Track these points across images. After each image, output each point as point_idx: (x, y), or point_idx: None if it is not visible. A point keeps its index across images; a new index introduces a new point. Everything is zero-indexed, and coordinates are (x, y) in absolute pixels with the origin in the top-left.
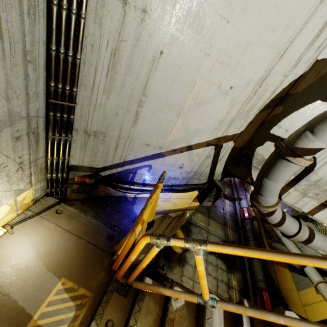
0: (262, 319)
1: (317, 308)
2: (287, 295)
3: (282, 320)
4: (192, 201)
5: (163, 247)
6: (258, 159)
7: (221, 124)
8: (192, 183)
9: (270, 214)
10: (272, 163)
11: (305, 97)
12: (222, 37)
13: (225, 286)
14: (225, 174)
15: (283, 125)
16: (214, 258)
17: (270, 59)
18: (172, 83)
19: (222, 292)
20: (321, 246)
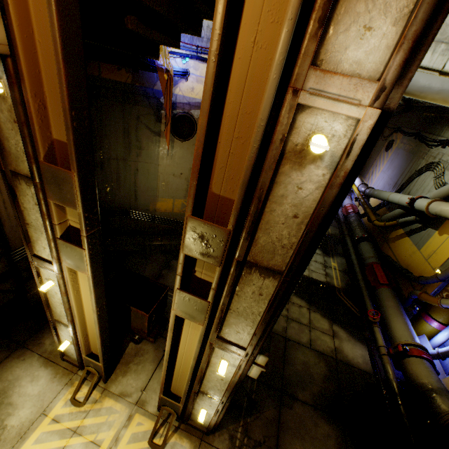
0: None
1: (441, 250)
2: (408, 263)
3: None
4: None
5: None
6: None
7: None
8: None
9: None
10: None
11: None
12: None
13: (319, 265)
14: None
15: None
16: None
17: None
18: None
19: (315, 269)
20: None
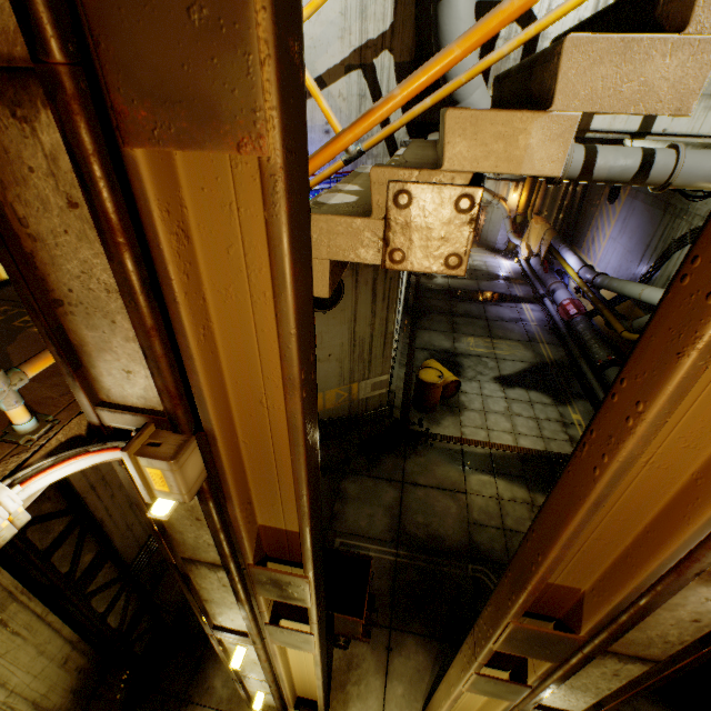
0: (410, 117)
1: None
2: None
3: (428, 99)
4: None
5: (412, 397)
6: None
7: (347, 18)
8: None
9: None
10: (435, 23)
11: None
12: None
13: (556, 426)
14: (416, 135)
15: None
16: (521, 392)
17: None
18: None
19: (551, 434)
20: (616, 162)
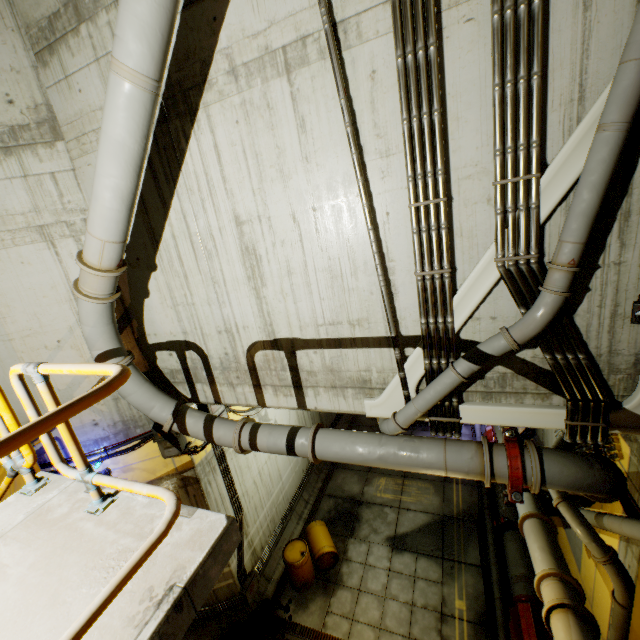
0: None
1: (598, 597)
2: None
3: None
4: (172, 457)
5: None
6: (168, 373)
7: None
8: (138, 434)
9: (185, 432)
10: None
11: (138, 303)
12: (10, 325)
13: (431, 618)
14: None
15: (150, 332)
16: (409, 559)
17: (68, 307)
18: (4, 369)
19: (422, 632)
20: (270, 444)
